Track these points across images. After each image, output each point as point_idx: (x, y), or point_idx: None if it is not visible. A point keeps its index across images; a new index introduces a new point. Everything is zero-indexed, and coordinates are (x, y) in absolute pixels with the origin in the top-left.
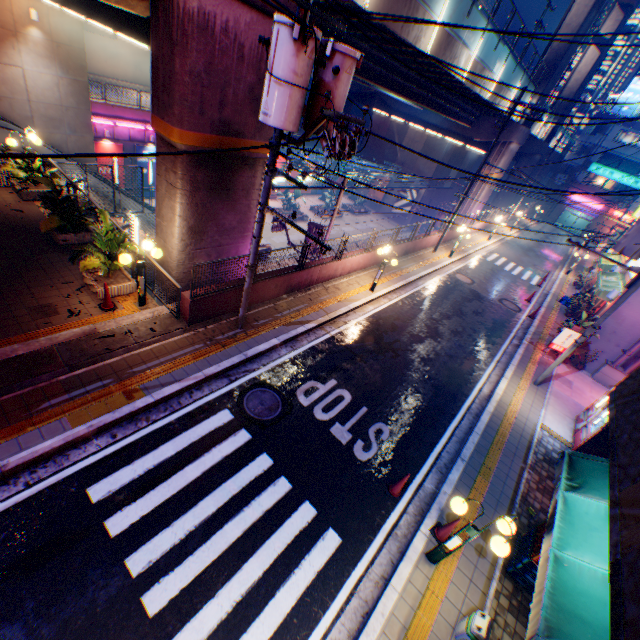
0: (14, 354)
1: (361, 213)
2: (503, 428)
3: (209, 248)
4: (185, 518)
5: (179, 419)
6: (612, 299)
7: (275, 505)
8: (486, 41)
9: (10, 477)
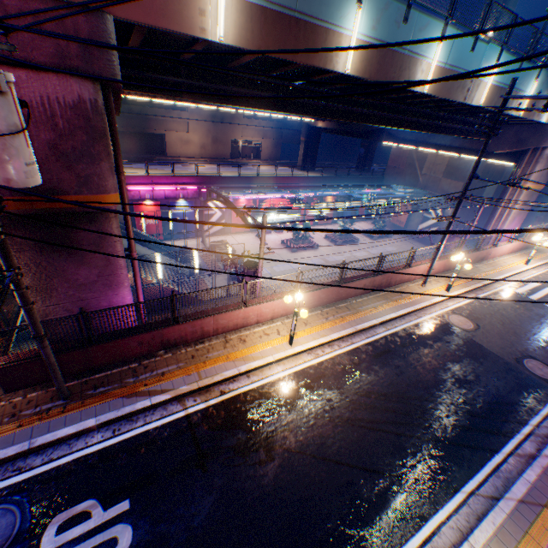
0: None
1: (381, 237)
2: None
3: (66, 303)
4: None
5: None
6: None
7: None
8: (452, 43)
9: None
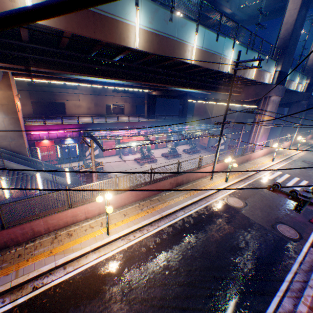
0: None
1: (194, 152)
2: None
3: None
4: None
5: None
6: None
7: None
8: (203, 36)
9: None
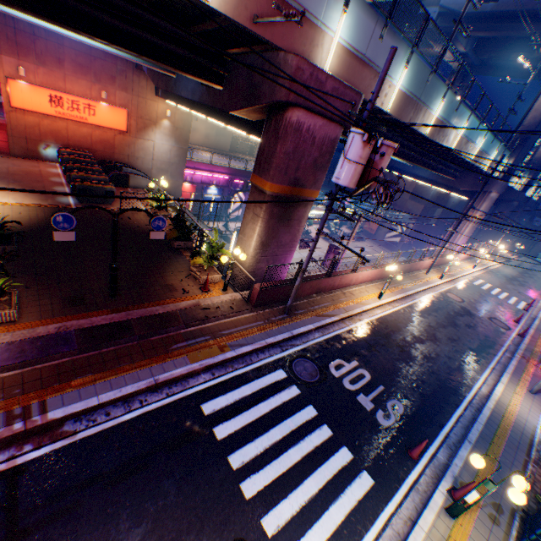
0: (157, 312)
1: (358, 239)
2: (504, 423)
3: (269, 256)
4: (262, 438)
5: (251, 370)
6: None
7: (322, 444)
8: (469, 124)
9: (158, 388)
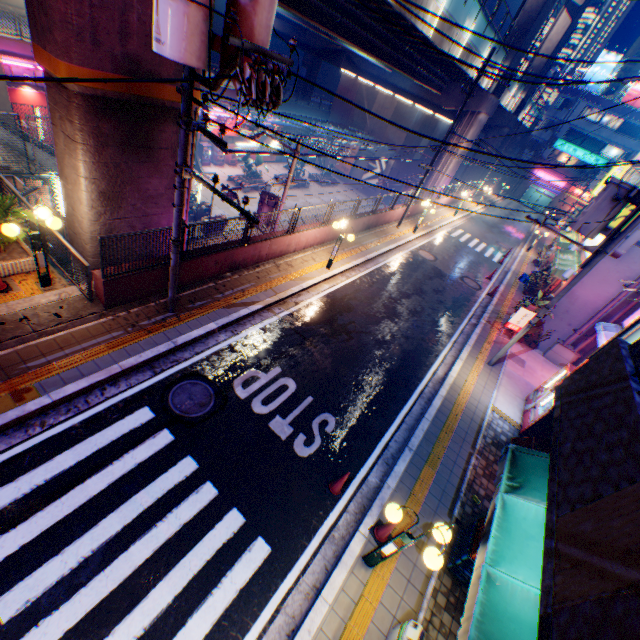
0: None
1: (329, 184)
2: (454, 413)
3: (131, 218)
4: (80, 542)
5: (85, 422)
6: (567, 278)
7: (196, 516)
8: None
9: None
